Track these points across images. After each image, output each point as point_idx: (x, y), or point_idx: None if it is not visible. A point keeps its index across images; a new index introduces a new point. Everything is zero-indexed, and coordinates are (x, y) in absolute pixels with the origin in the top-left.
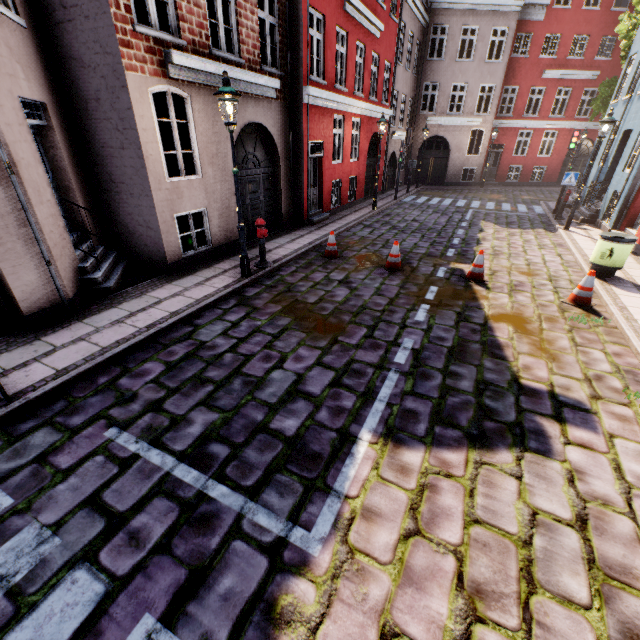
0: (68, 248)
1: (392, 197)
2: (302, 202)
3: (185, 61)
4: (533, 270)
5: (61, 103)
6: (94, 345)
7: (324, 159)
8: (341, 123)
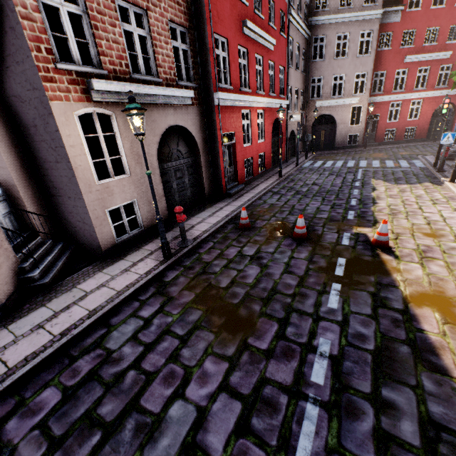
0: (6, 254)
1: (294, 164)
2: (220, 180)
3: (105, 86)
4: (436, 230)
5: (13, 131)
6: (2, 365)
7: (236, 144)
8: (248, 115)
